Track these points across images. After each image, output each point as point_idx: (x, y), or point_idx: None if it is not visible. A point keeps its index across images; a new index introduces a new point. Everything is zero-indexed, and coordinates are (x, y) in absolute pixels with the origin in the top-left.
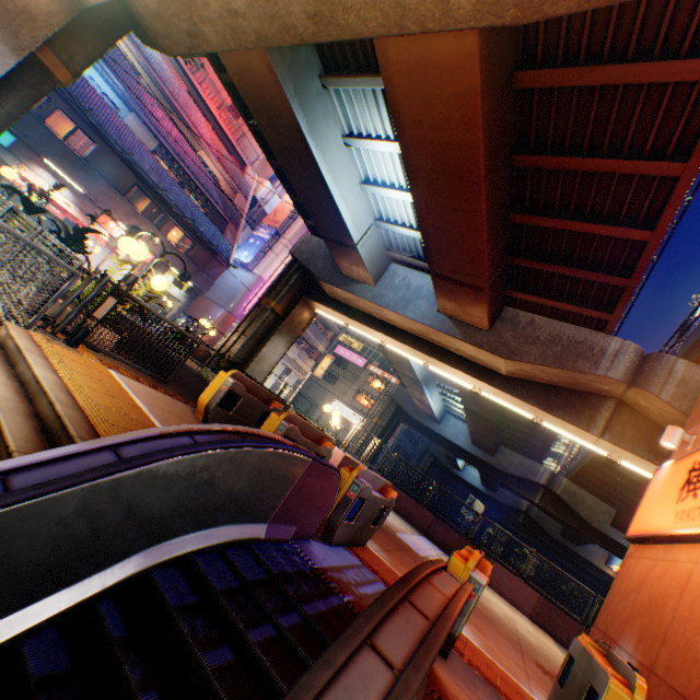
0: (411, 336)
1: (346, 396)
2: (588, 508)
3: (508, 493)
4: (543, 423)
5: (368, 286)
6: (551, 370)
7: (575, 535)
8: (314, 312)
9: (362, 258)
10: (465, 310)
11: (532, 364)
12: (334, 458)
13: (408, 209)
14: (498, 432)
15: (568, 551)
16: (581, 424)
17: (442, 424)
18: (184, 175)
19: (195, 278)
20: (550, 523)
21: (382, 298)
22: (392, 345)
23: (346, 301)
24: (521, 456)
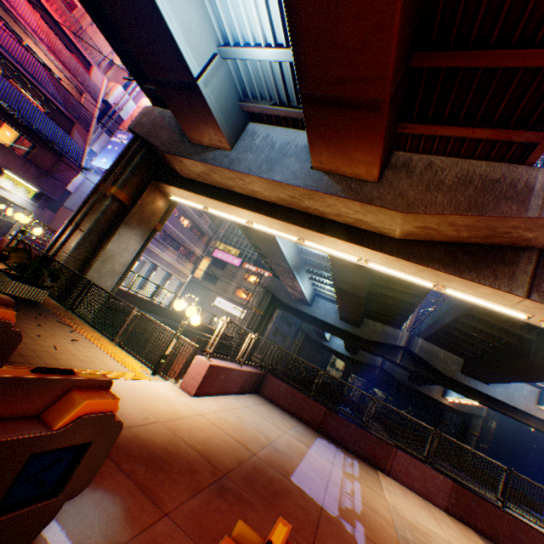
0: (281, 208)
1: (227, 293)
2: (442, 361)
3: (366, 354)
4: (445, 291)
5: (223, 151)
6: (465, 220)
7: (422, 380)
8: (170, 200)
9: (209, 105)
10: (348, 155)
11: (440, 215)
12: (195, 372)
13: (261, 11)
14: (364, 307)
15: (414, 391)
16: (501, 285)
17: (313, 307)
18: (5, 62)
19: (39, 182)
20: (400, 372)
21: (241, 162)
22: (260, 223)
23: (201, 178)
24: (382, 325)
